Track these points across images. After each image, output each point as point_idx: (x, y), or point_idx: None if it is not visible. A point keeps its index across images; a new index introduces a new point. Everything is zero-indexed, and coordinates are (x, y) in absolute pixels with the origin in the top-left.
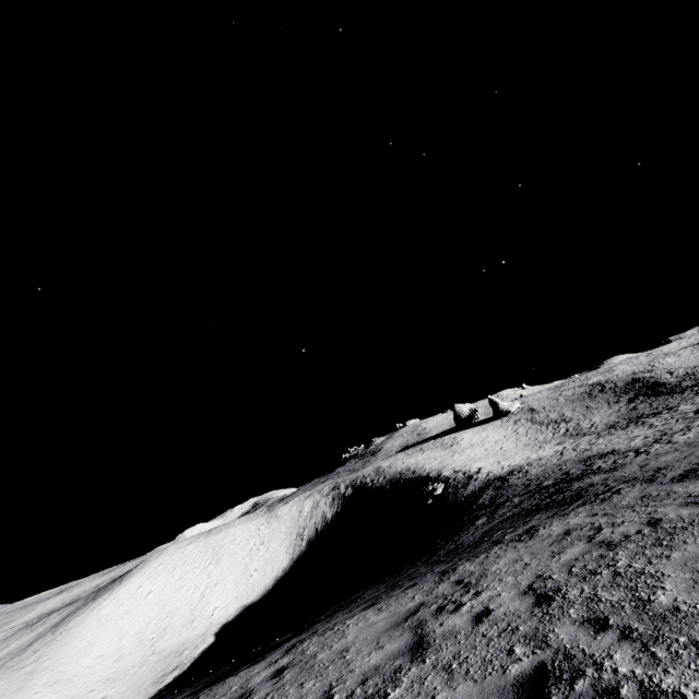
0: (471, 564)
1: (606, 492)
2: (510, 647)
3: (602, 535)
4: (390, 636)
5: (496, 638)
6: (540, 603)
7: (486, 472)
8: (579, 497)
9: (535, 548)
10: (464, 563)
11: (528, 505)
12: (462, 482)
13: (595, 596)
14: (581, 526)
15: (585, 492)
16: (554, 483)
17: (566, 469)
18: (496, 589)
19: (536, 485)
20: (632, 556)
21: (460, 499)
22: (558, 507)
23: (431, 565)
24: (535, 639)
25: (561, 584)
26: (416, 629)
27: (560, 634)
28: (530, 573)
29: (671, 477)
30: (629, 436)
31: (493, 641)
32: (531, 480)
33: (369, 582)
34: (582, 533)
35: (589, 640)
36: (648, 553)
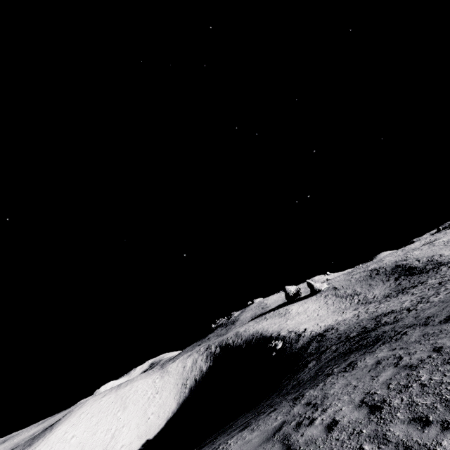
0: (314, 390)
1: (397, 334)
2: (360, 445)
3: (404, 361)
4: (264, 448)
5: (347, 440)
6: (373, 411)
7: (310, 331)
8: (378, 340)
9: (358, 375)
10: (309, 390)
11: (343, 349)
12: (294, 338)
13: (413, 402)
14: (387, 357)
15: (382, 336)
16: (357, 334)
17: (363, 324)
18: (337, 405)
19: (345, 337)
20: (430, 372)
21: (294, 351)
22: (366, 348)
23: (283, 396)
24: (377, 437)
25: (385, 397)
26: (283, 441)
27: (395, 431)
28: (359, 392)
29: (438, 321)
30: (400, 301)
31: (345, 443)
32: (341, 333)
33: (234, 417)
34: (389, 361)
35: (419, 434)
36: (441, 369)
